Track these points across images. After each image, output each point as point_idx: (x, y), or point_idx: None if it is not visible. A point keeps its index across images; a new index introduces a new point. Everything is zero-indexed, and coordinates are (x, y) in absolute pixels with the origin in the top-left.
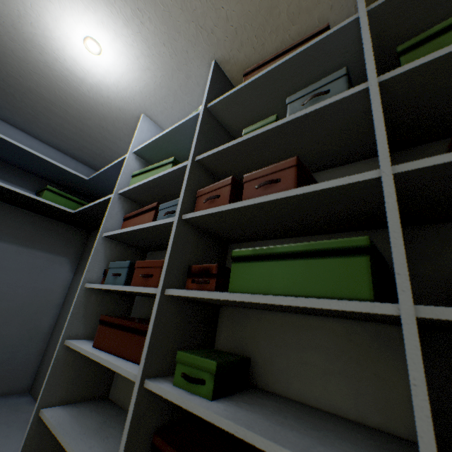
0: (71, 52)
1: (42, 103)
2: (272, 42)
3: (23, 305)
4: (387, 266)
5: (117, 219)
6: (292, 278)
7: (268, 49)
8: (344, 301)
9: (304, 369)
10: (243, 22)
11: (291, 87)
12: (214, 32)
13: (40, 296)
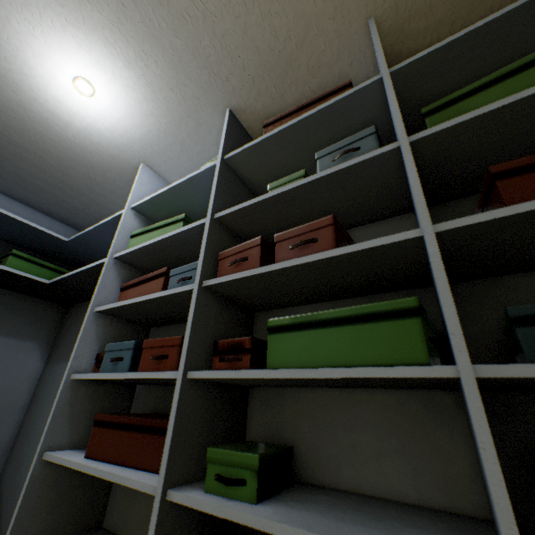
0: (56, 92)
1: (9, 148)
2: (292, 94)
3: None
4: (433, 327)
5: (112, 289)
6: (341, 347)
7: (288, 100)
8: (401, 367)
9: (355, 452)
10: (261, 73)
11: (316, 140)
12: (229, 80)
13: None
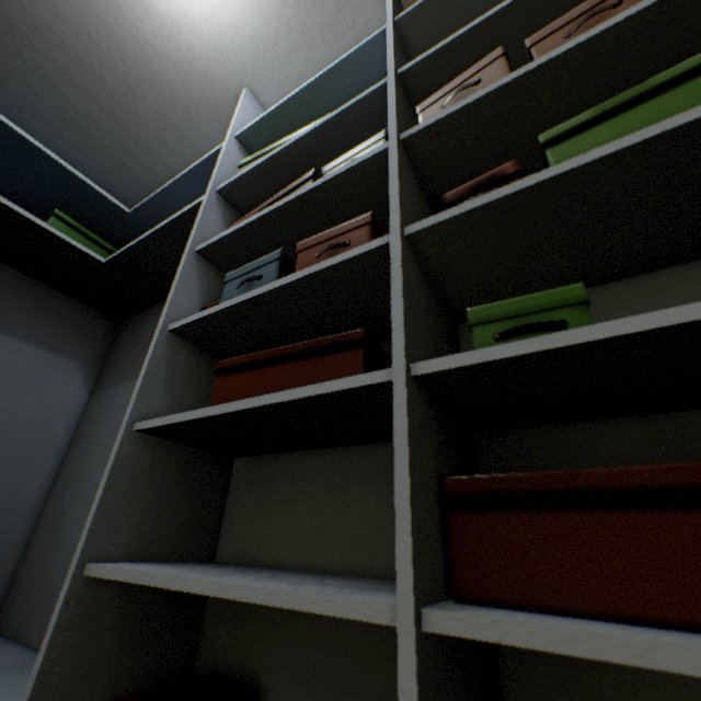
0: None
1: (57, 60)
2: None
3: None
4: None
5: (216, 232)
6: None
7: None
8: None
9: None
10: None
11: None
12: None
13: (23, 430)
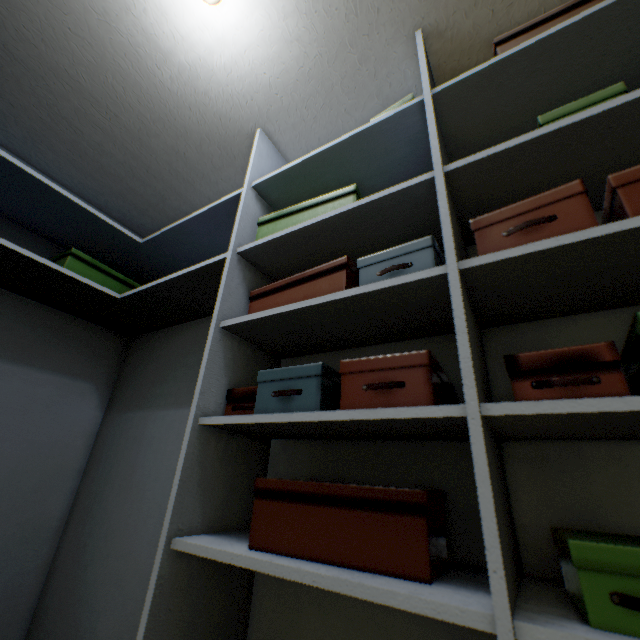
0: None
1: (72, 99)
2: (526, 2)
3: (11, 476)
4: None
5: (238, 297)
6: None
7: (516, 14)
8: None
9: None
10: None
11: (598, 56)
12: None
13: (44, 458)
